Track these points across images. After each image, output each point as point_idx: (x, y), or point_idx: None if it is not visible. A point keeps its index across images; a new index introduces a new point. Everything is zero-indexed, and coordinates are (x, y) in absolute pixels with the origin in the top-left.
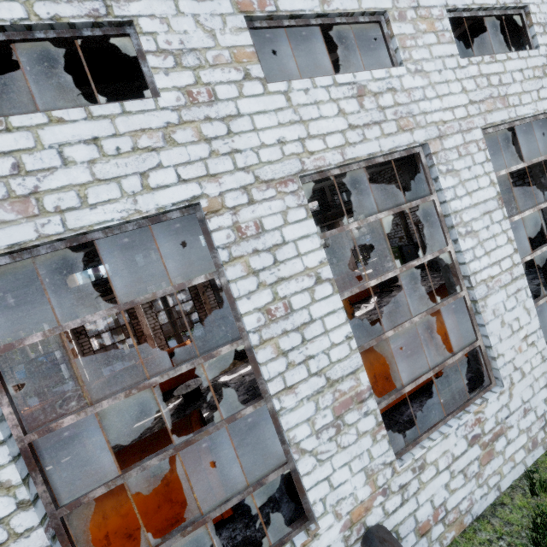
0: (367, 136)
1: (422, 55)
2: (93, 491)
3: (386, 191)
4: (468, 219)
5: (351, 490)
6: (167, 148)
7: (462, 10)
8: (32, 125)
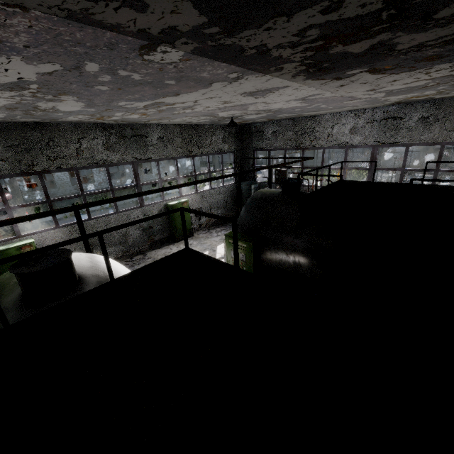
0: None
1: None
2: None
3: None
4: None
5: None
6: None
7: None
8: None
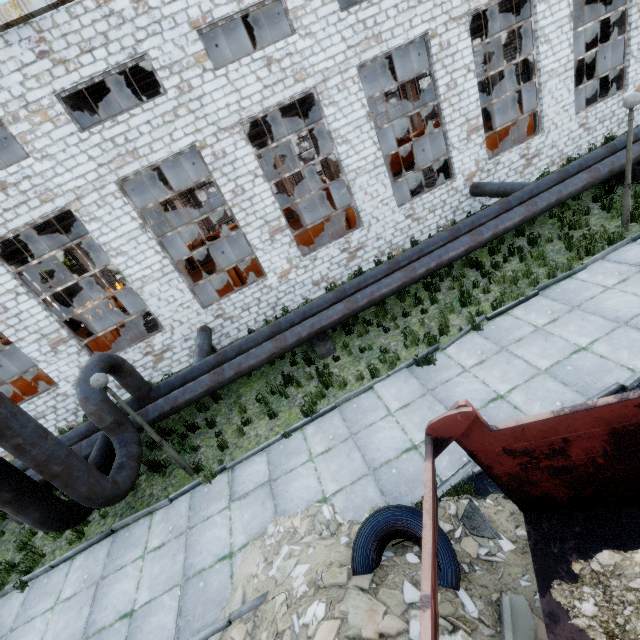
0: None
1: None
2: (391, 152)
3: (511, 2)
4: (548, 32)
5: (469, 167)
6: (418, 6)
7: None
8: (378, 2)
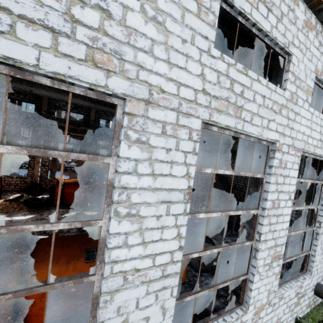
0: (20, 34)
1: (171, 11)
2: None
3: None
4: (139, 201)
5: None
6: None
7: (239, 13)
8: None
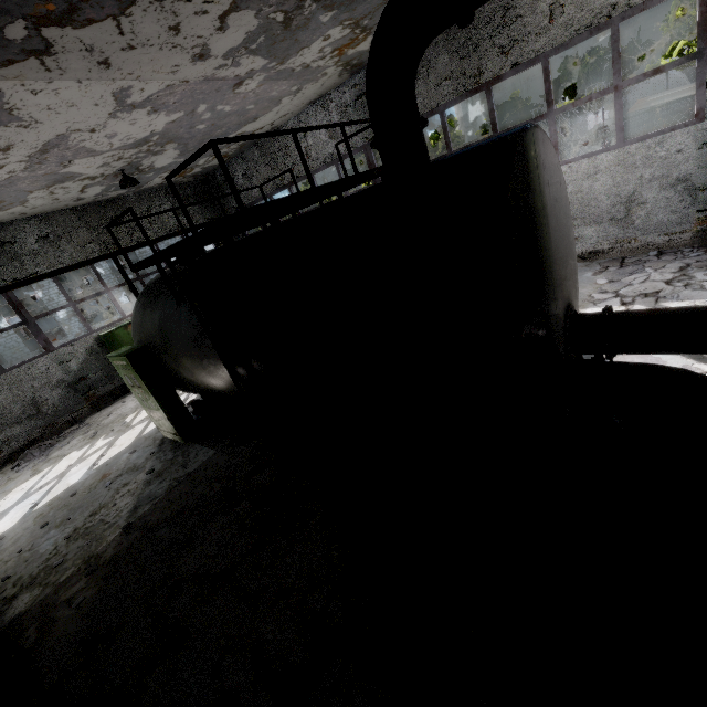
0: None
1: None
2: None
3: None
4: None
5: None
6: None
7: None
8: None
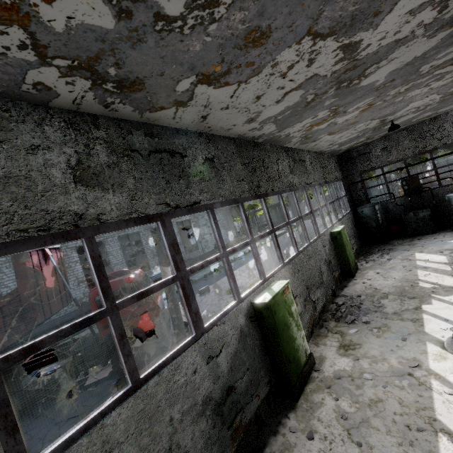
0: None
1: None
2: None
3: None
4: (112, 252)
5: (80, 295)
6: None
7: None
8: None
